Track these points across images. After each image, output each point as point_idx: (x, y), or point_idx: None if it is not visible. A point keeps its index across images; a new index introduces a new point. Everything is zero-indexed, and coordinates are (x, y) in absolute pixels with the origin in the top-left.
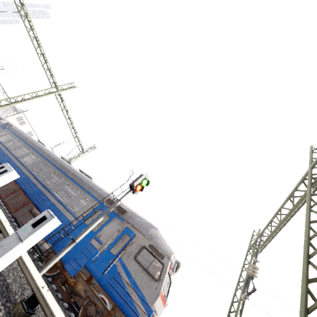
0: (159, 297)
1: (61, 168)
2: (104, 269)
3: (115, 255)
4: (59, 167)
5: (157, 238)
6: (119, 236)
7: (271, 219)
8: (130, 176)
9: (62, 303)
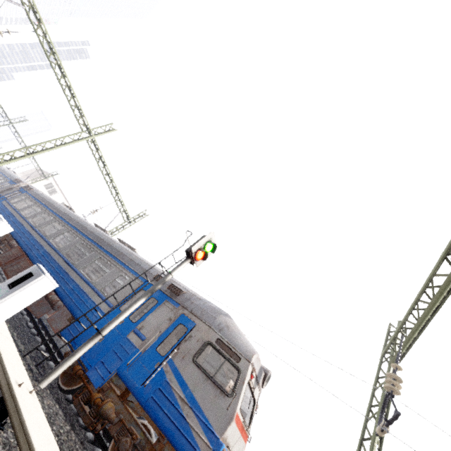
0: (233, 422)
1: (92, 237)
2: (145, 377)
3: (163, 356)
4: (89, 236)
5: (230, 330)
6: (171, 327)
7: (416, 297)
8: (186, 238)
9: (84, 433)
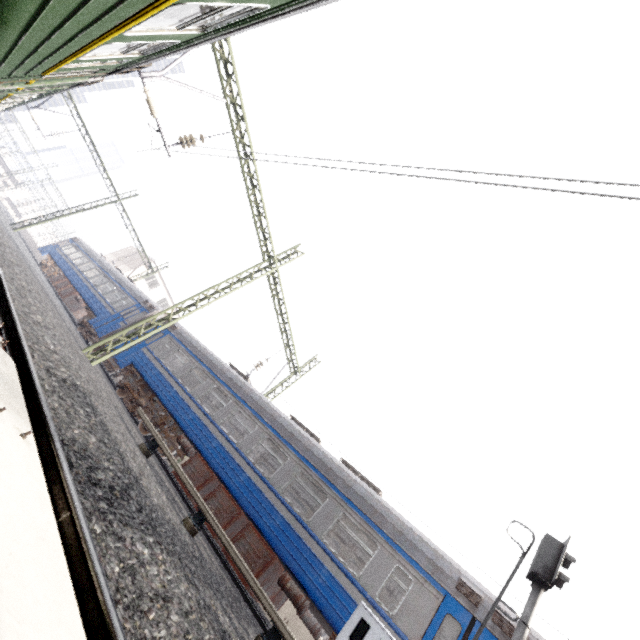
0: None
1: (311, 460)
2: None
3: None
4: (306, 456)
5: None
6: None
7: None
8: (530, 546)
9: None
